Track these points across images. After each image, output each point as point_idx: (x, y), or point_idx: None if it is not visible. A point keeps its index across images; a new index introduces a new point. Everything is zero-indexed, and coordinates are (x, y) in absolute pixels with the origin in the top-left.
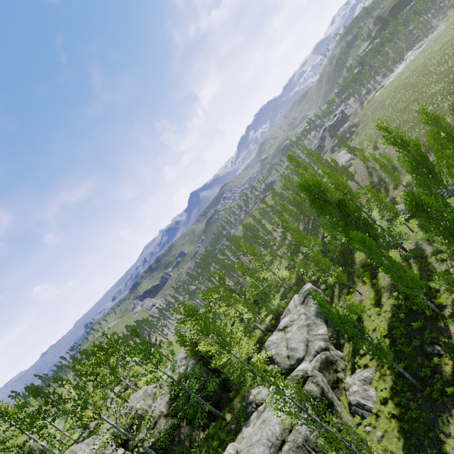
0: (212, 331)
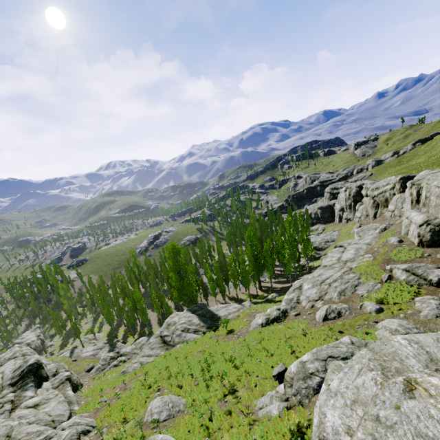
0: None
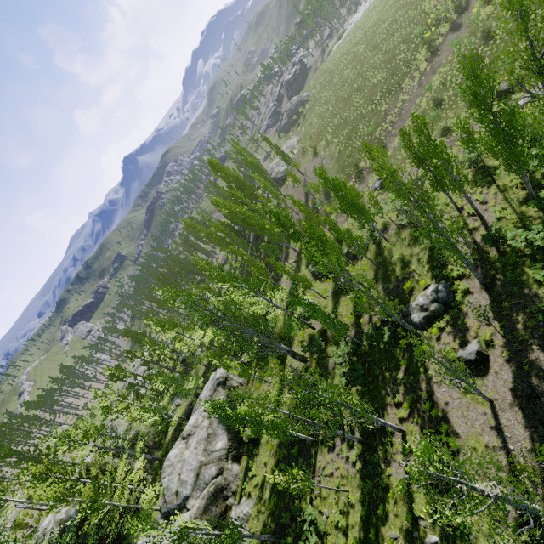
0: (95, 465)
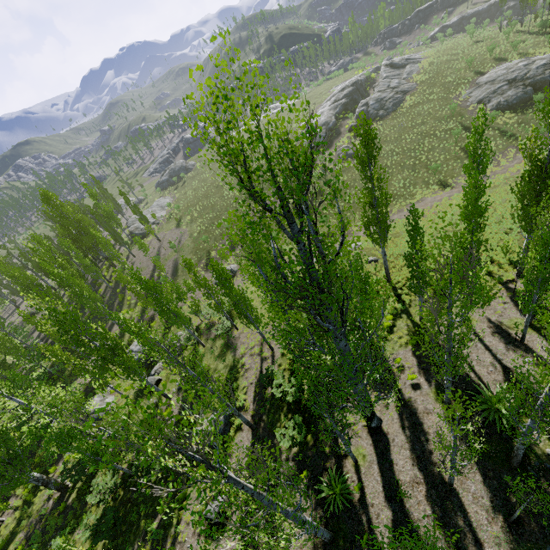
0: None
